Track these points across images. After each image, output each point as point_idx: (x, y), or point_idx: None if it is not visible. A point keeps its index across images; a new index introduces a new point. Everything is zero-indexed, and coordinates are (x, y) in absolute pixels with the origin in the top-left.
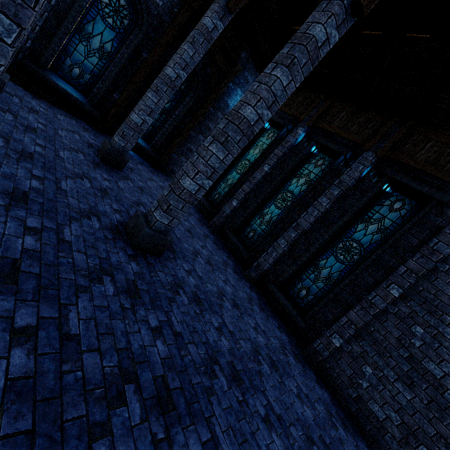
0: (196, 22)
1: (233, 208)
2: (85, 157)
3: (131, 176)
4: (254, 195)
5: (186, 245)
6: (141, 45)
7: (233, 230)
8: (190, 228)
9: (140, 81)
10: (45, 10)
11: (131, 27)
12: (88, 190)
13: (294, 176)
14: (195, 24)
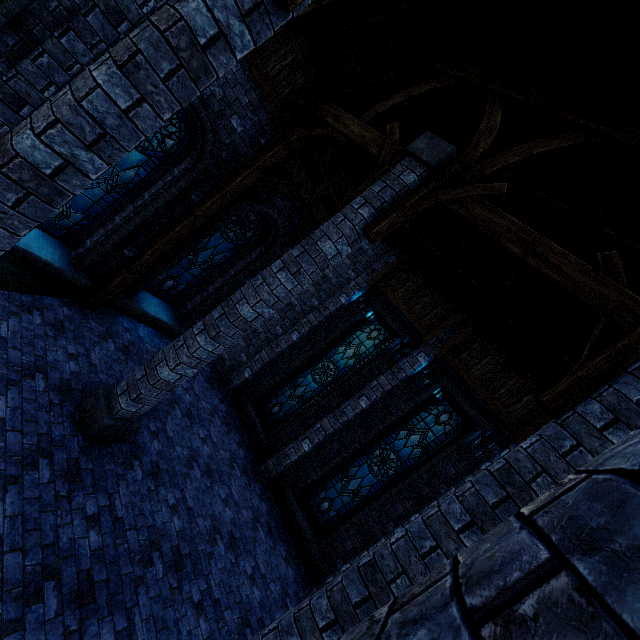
0: (293, 164)
1: (302, 454)
2: (52, 464)
3: (139, 439)
4: (338, 439)
5: (229, 616)
6: (192, 183)
7: (298, 492)
8: (233, 527)
9: (179, 239)
10: (3, 122)
11: (177, 150)
12: (52, 633)
13: (403, 426)
14: (291, 167)
